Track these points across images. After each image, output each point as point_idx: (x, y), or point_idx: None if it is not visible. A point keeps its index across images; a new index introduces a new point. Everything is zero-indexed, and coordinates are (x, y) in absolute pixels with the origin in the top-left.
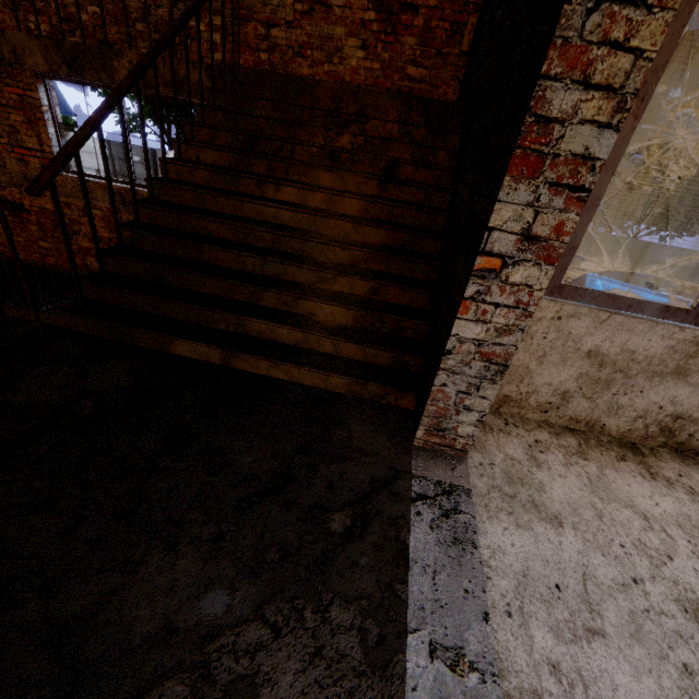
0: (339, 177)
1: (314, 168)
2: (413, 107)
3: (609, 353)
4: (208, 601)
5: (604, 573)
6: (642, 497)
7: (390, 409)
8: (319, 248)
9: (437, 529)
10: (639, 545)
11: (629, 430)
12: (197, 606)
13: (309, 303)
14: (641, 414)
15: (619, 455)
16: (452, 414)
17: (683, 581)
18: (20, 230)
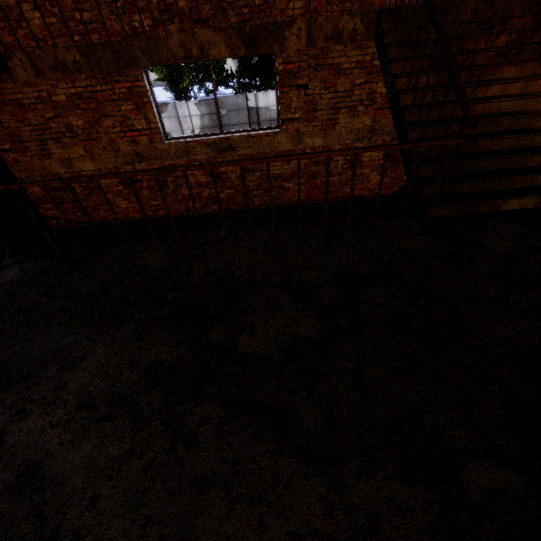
0: (519, 68)
1: (502, 67)
2: None
3: None
4: None
5: None
6: None
7: None
8: None
9: None
10: None
11: None
12: None
13: None
14: None
15: None
16: None
17: None
18: (134, 198)
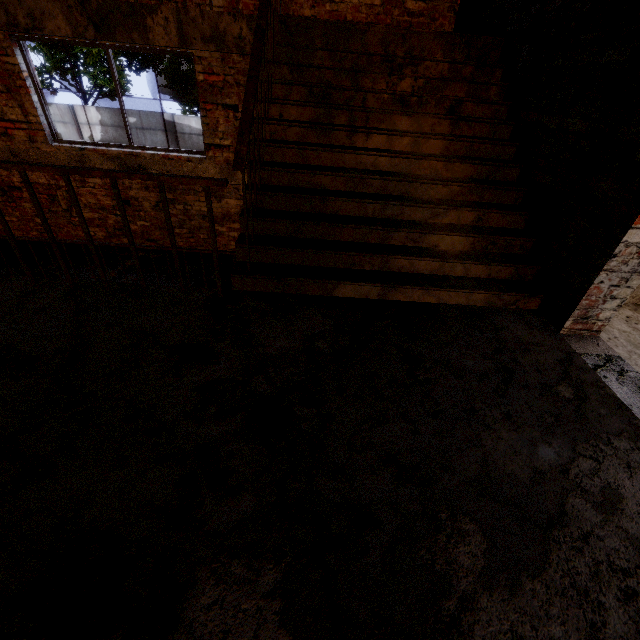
0: (415, 120)
1: (392, 114)
2: (456, 45)
3: None
4: (542, 452)
5: None
6: None
7: (521, 311)
8: (422, 188)
9: (624, 384)
10: None
11: None
12: (539, 457)
13: (434, 236)
14: None
15: None
16: (599, 304)
17: None
18: (11, 210)
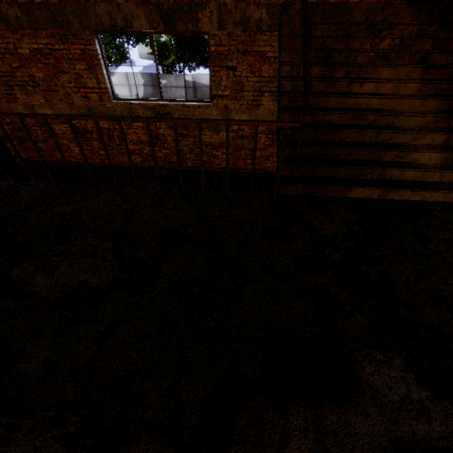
0: (395, 70)
1: (379, 67)
2: (422, 11)
3: None
4: None
5: None
6: None
7: None
8: (405, 119)
9: None
10: None
11: None
12: None
13: (417, 154)
14: None
15: None
16: None
17: None
18: (85, 146)
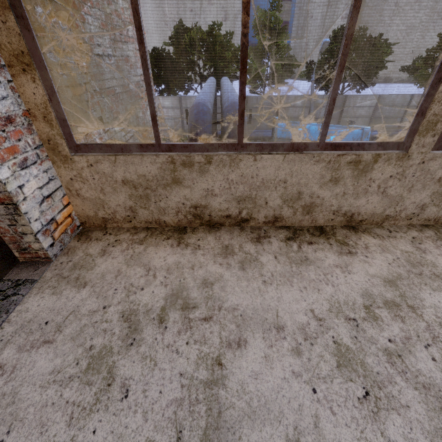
0: None
1: None
2: None
3: (134, 179)
4: None
5: (87, 308)
6: (159, 258)
7: None
8: None
9: None
10: (128, 286)
11: (179, 221)
12: None
13: None
14: (177, 210)
15: (168, 237)
16: (20, 239)
17: (138, 300)
18: None
